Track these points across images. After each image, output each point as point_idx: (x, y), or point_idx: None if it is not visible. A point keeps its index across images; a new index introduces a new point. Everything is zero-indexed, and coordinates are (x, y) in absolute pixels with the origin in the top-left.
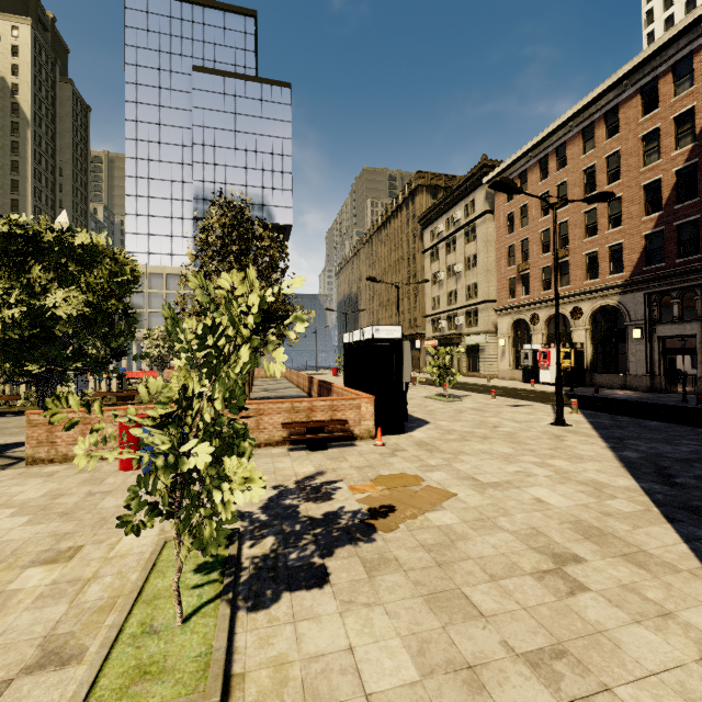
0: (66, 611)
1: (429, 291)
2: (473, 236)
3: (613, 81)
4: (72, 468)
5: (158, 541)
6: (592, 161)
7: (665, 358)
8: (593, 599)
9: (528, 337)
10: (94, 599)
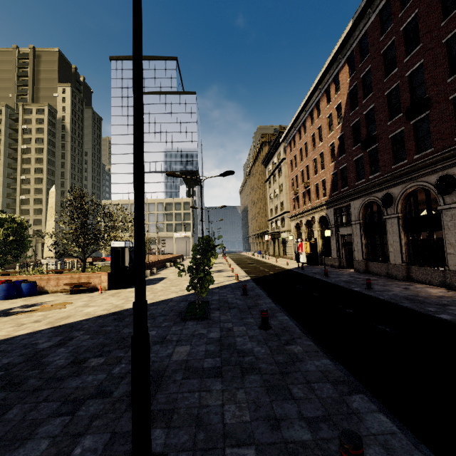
0: None
1: (269, 205)
2: (281, 172)
3: (313, 87)
4: None
5: None
6: (313, 131)
7: (345, 247)
8: (14, 328)
9: (301, 234)
10: None
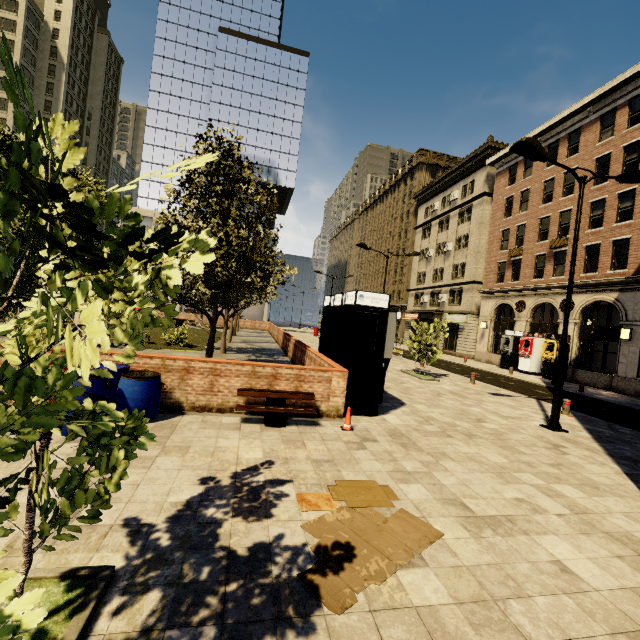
0: None
1: (416, 266)
2: (467, 217)
3: None
4: None
5: None
6: (608, 150)
7: None
8: None
9: (510, 323)
10: None
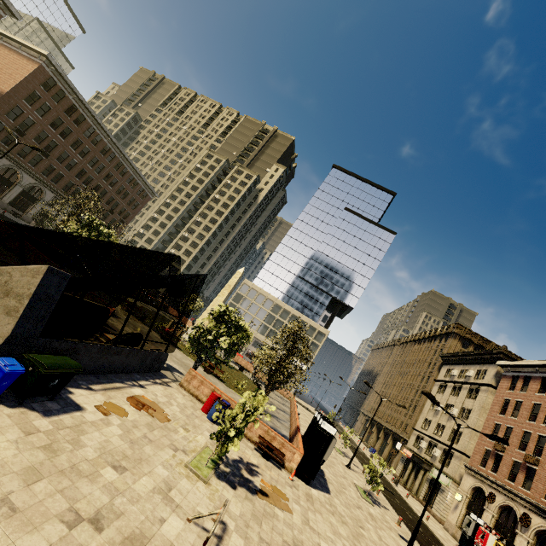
0: (187, 444)
1: (426, 411)
2: (475, 395)
3: None
4: (189, 397)
5: (206, 444)
6: None
7: None
8: None
9: (481, 509)
10: (191, 446)
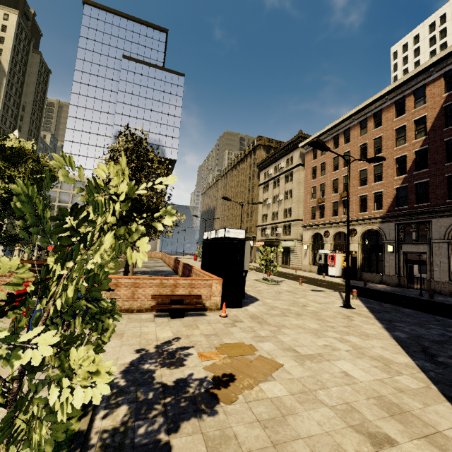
0: None
1: (261, 210)
2: (290, 178)
3: (379, 96)
4: None
5: None
6: (365, 141)
7: (407, 265)
8: None
9: (321, 245)
10: None
